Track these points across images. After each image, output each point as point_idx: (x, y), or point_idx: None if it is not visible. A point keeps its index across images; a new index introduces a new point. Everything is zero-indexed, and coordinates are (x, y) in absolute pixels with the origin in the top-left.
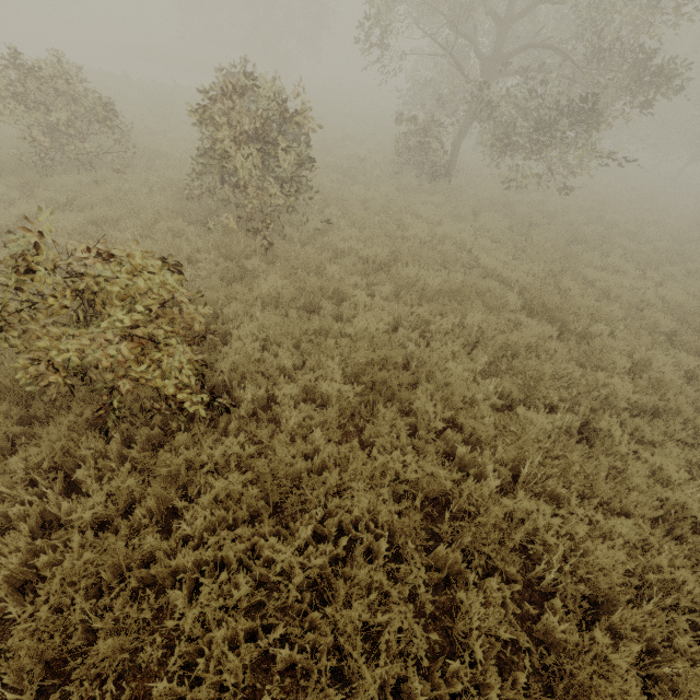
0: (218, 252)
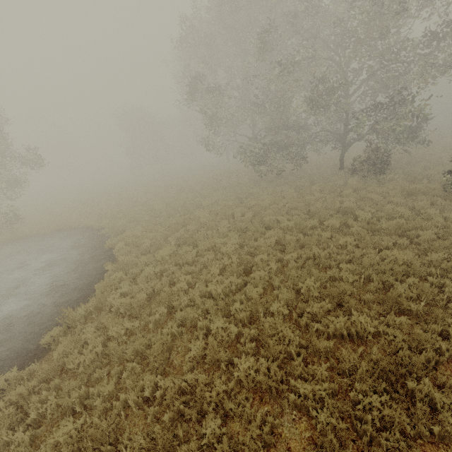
0: None
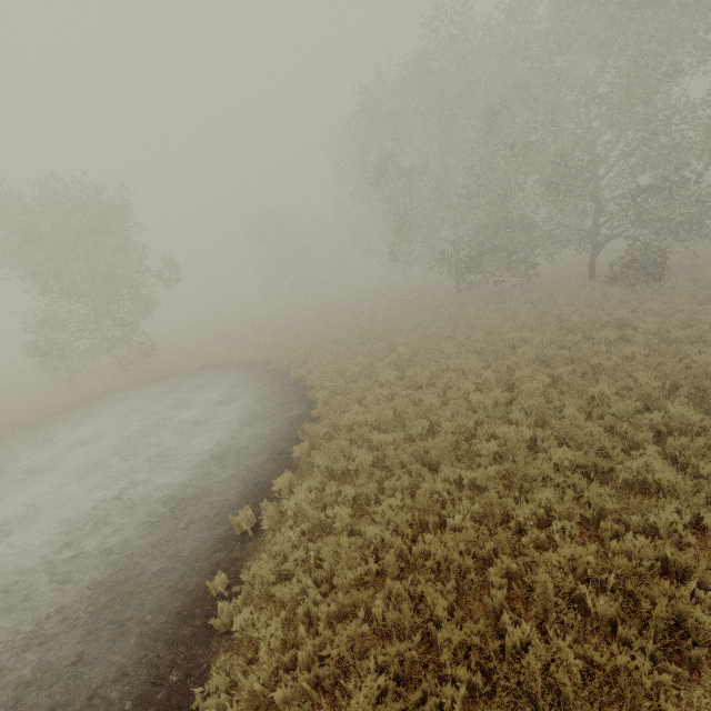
0: None
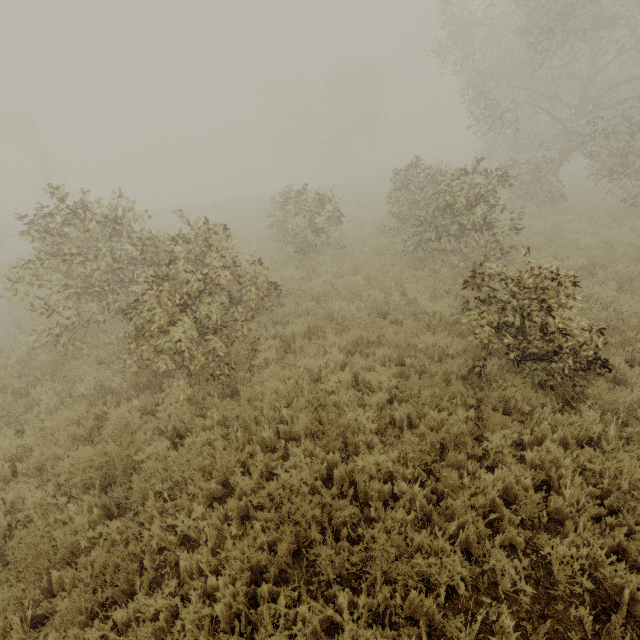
0: (458, 282)
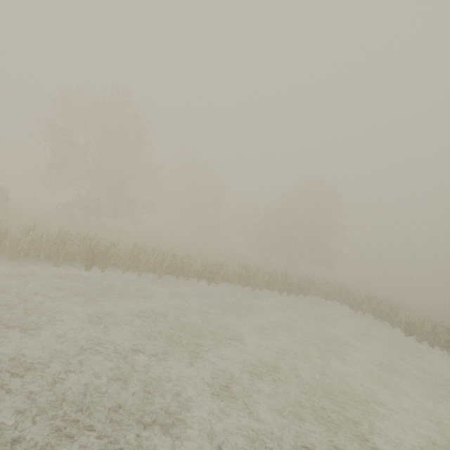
0: None
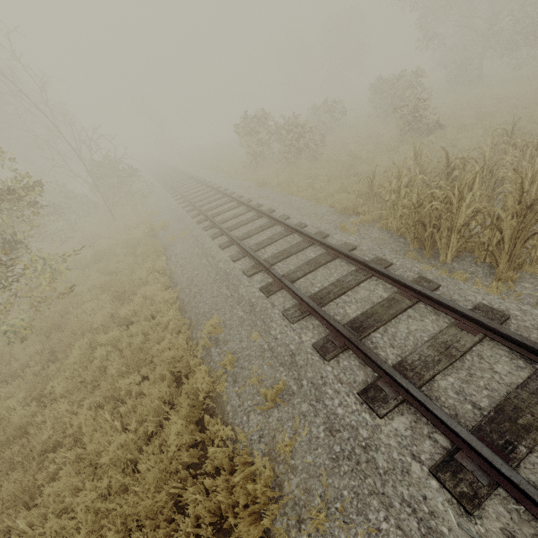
0: None
